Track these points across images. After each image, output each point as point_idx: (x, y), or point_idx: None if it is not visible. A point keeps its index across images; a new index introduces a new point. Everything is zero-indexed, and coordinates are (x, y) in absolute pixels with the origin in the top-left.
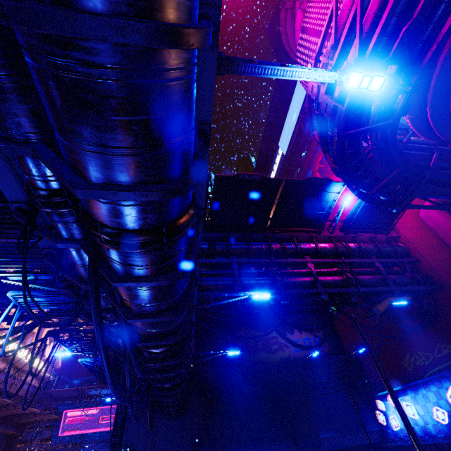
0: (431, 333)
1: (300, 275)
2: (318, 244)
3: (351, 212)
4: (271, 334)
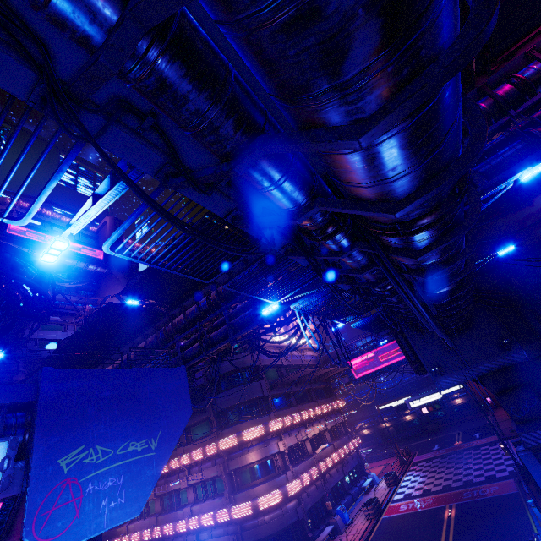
0: None
1: None
2: None
3: None
4: None
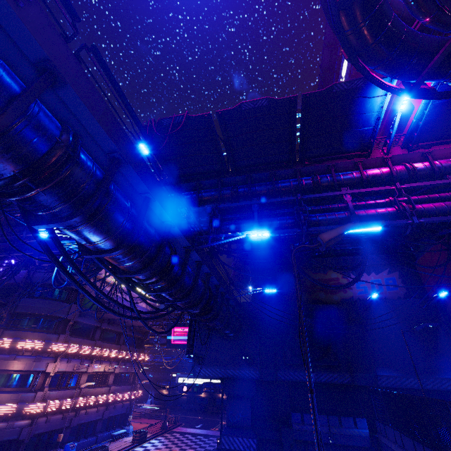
0: None
1: (337, 210)
2: (366, 170)
3: (415, 118)
4: (332, 275)
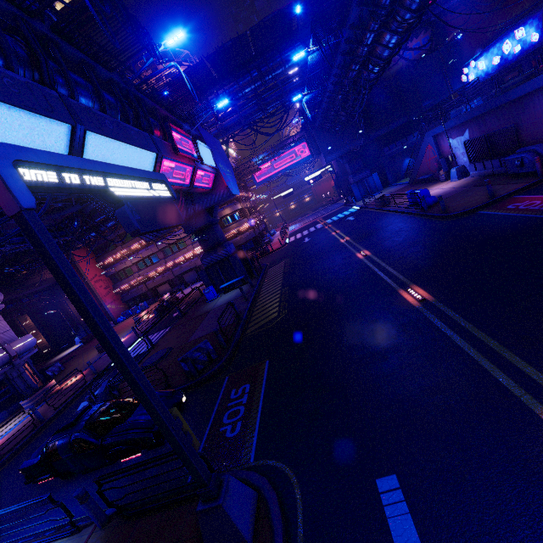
0: (510, 3)
1: None
2: None
3: None
4: None
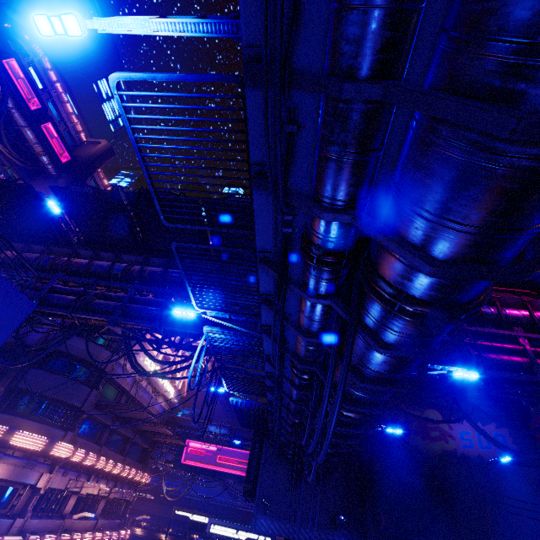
0: None
1: (502, 351)
2: (534, 312)
3: None
4: (430, 416)
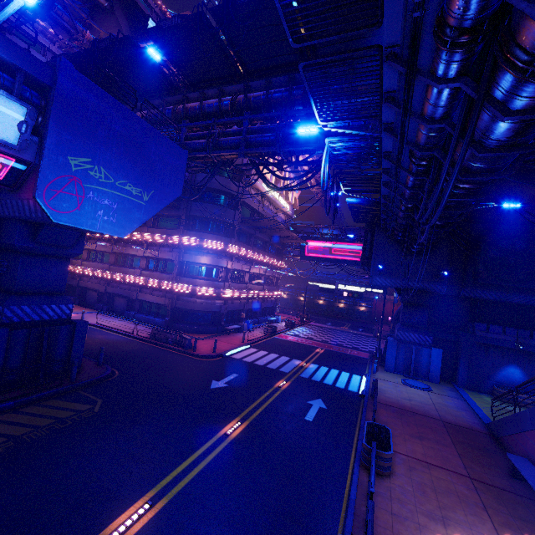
0: None
1: None
2: None
3: None
4: None
